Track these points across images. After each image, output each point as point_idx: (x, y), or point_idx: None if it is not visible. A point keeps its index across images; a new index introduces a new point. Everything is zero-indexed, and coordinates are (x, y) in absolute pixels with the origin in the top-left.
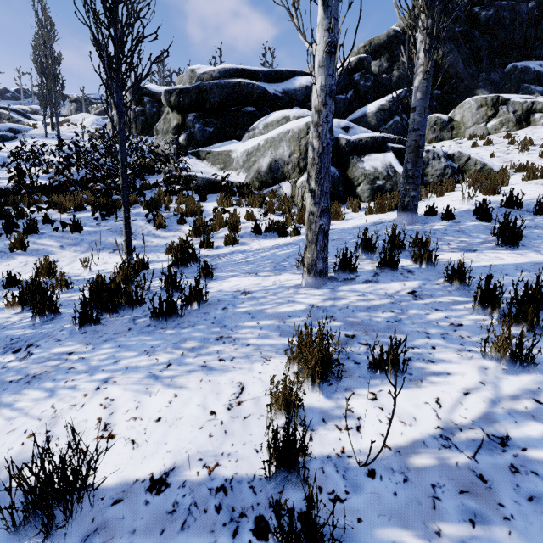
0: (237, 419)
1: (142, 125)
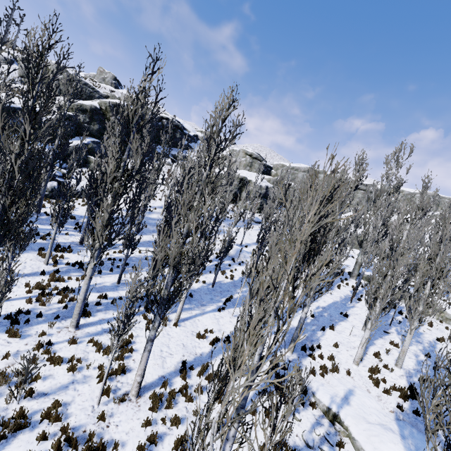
0: None
1: None
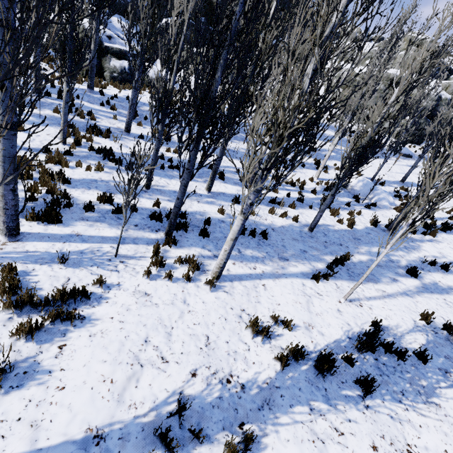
0: None
1: None
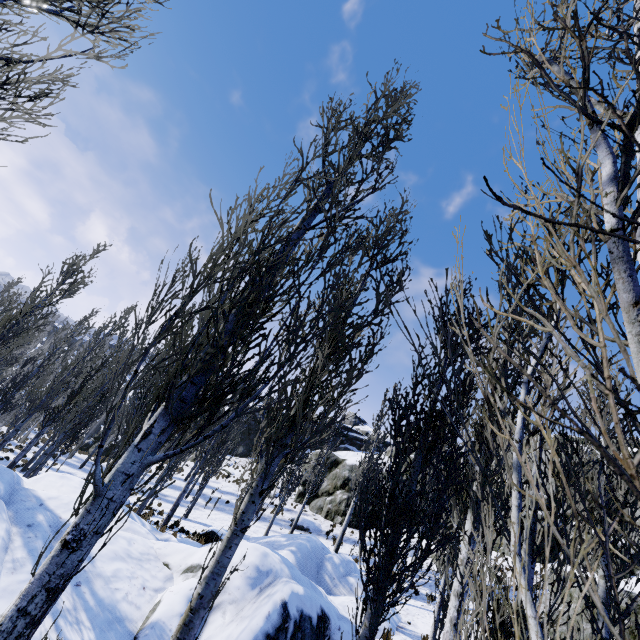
0: None
1: None
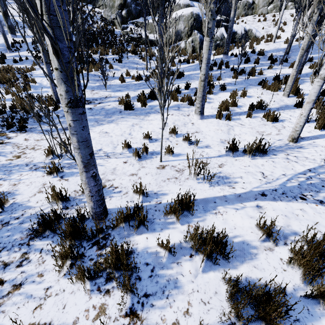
0: None
1: None
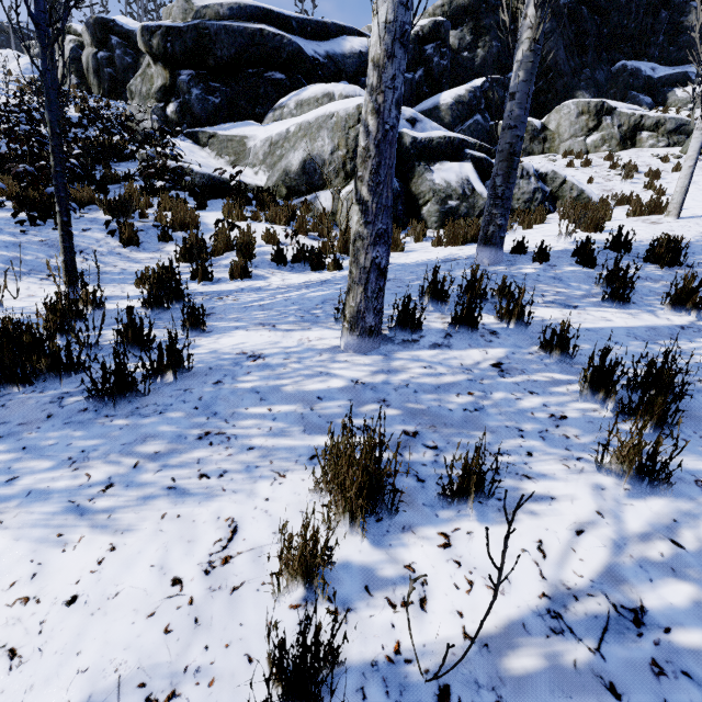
0: (221, 593)
1: (110, 82)
